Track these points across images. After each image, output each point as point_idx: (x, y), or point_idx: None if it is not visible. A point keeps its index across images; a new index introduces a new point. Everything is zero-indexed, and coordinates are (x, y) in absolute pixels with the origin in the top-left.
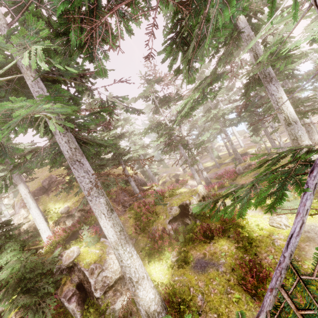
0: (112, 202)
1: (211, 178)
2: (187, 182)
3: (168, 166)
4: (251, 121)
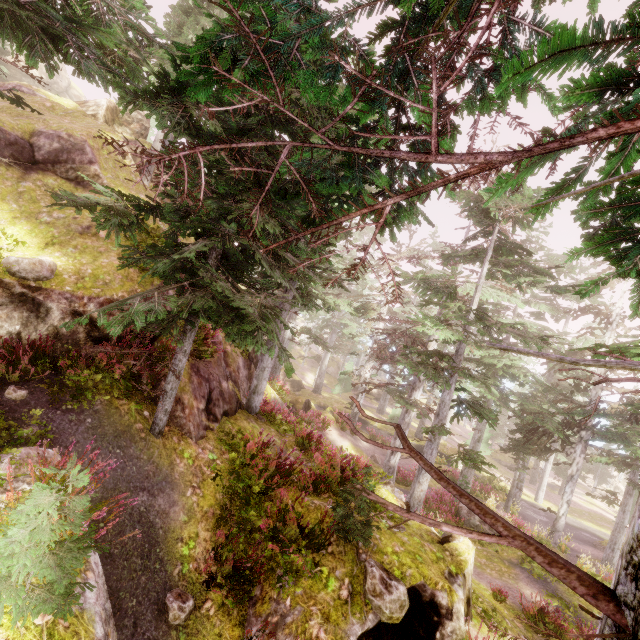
0: (190, 372)
1: (378, 461)
2: (326, 427)
3: (291, 351)
4: (530, 426)
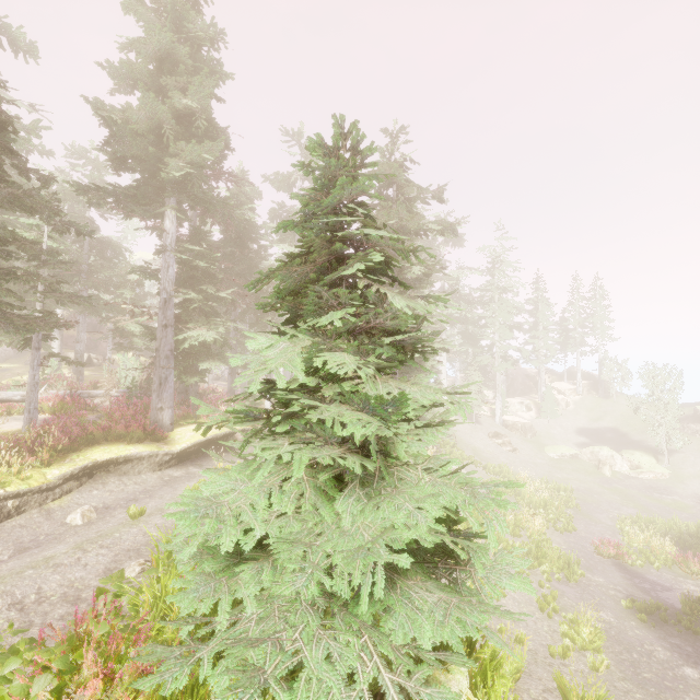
0: None
1: None
2: None
3: None
4: None
